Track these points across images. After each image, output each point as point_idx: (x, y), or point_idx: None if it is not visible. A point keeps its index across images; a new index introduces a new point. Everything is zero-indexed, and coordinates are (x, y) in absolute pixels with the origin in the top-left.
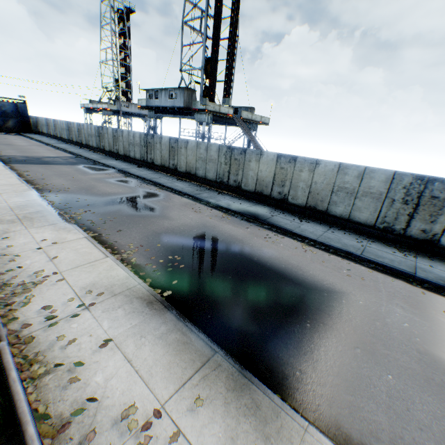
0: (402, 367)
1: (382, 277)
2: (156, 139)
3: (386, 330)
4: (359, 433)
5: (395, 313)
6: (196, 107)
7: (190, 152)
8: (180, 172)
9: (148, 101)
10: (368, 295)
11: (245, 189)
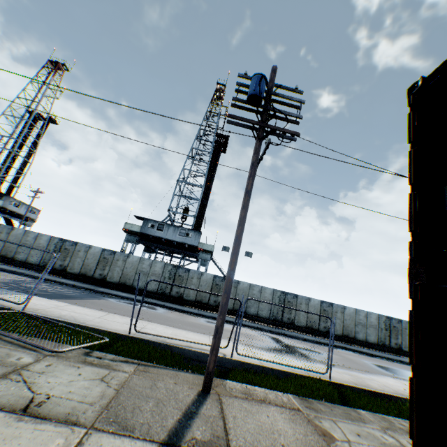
0: None
1: None
2: (192, 274)
3: None
4: None
5: None
6: (203, 247)
7: (240, 291)
8: None
9: (145, 228)
10: None
11: (298, 325)
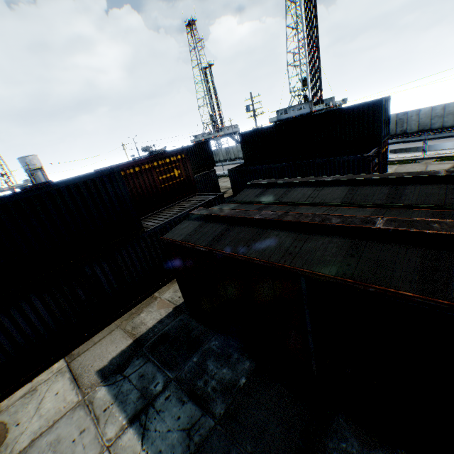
0: None
1: None
2: None
3: None
4: None
5: None
6: (315, 109)
7: None
8: None
9: (278, 117)
10: None
11: None
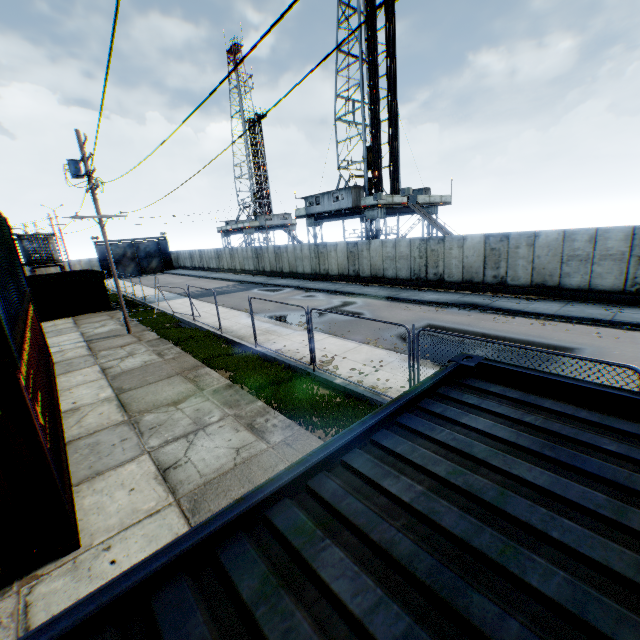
0: None
1: (639, 335)
2: (329, 247)
3: None
4: None
5: None
6: (366, 204)
7: (374, 253)
8: (363, 278)
9: (308, 209)
10: (623, 348)
11: (450, 281)
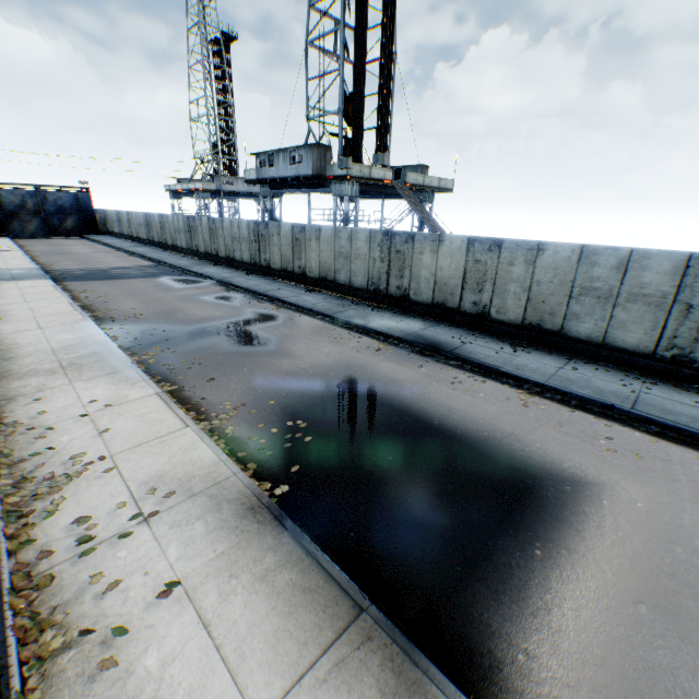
0: None
1: (676, 452)
2: (271, 229)
3: (698, 564)
4: None
5: None
6: (332, 173)
7: (324, 246)
8: (311, 279)
9: (259, 171)
10: (652, 490)
11: (416, 300)
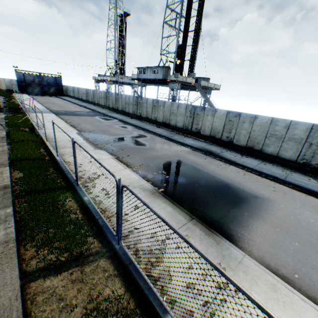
0: (305, 240)
1: (298, 194)
2: (143, 100)
3: (297, 222)
4: (274, 264)
5: (304, 214)
6: (170, 79)
7: (166, 109)
8: (158, 122)
9: (138, 75)
10: (286, 203)
11: (203, 134)
